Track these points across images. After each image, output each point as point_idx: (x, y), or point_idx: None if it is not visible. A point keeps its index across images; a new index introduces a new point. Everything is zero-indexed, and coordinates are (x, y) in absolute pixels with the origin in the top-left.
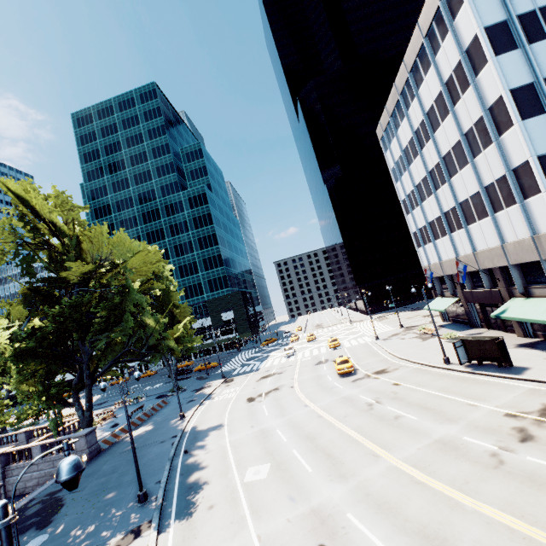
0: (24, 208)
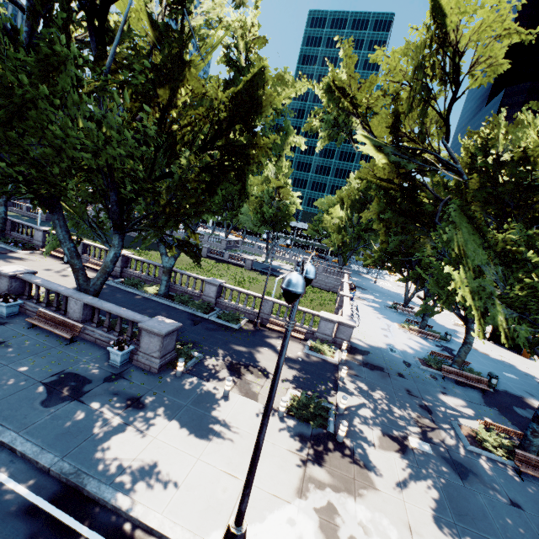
0: None
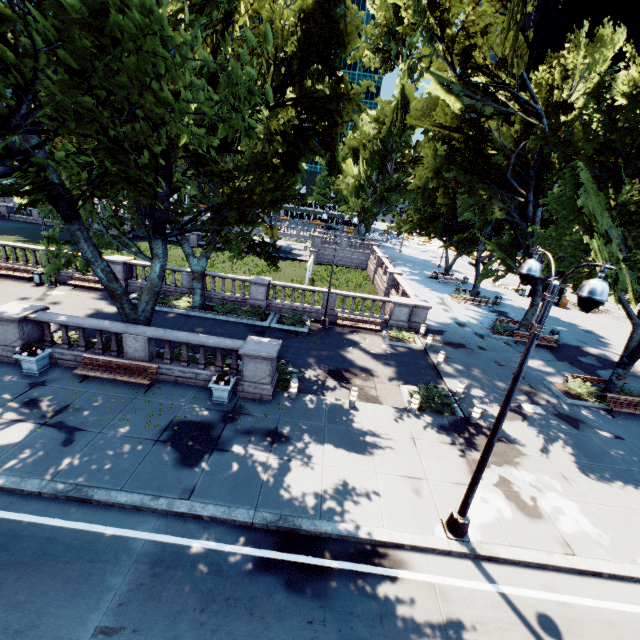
0: (400, 100)
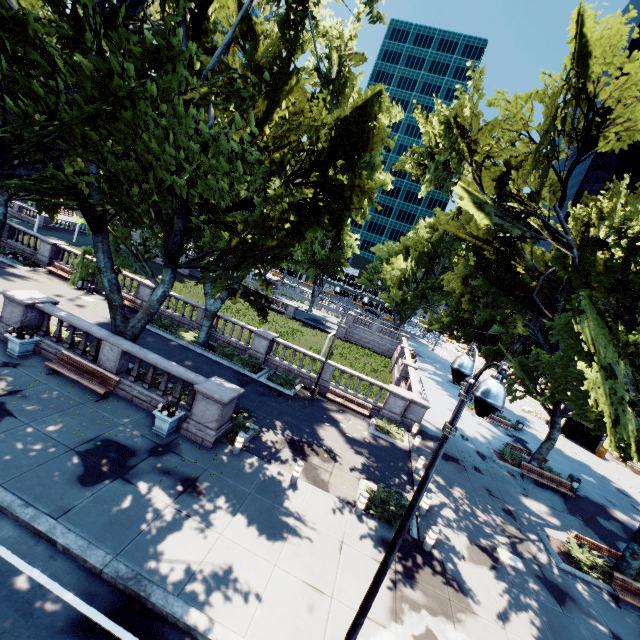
0: (456, 214)
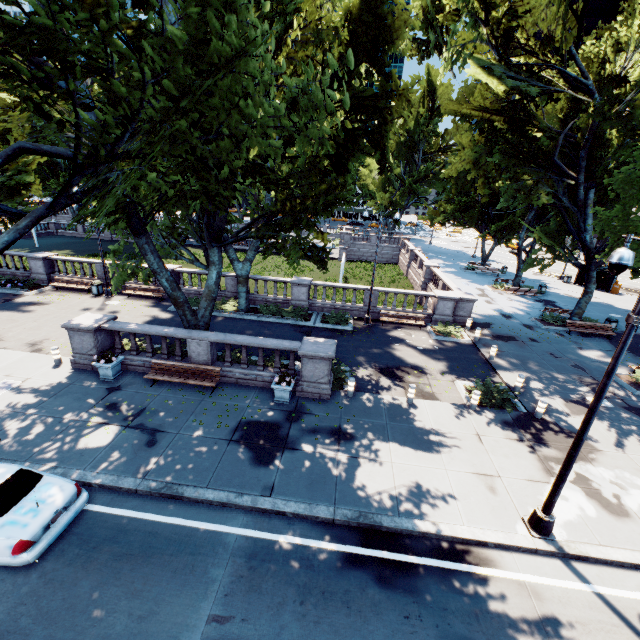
0: (426, 88)
